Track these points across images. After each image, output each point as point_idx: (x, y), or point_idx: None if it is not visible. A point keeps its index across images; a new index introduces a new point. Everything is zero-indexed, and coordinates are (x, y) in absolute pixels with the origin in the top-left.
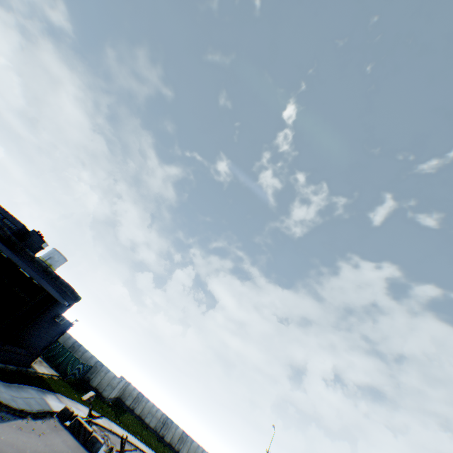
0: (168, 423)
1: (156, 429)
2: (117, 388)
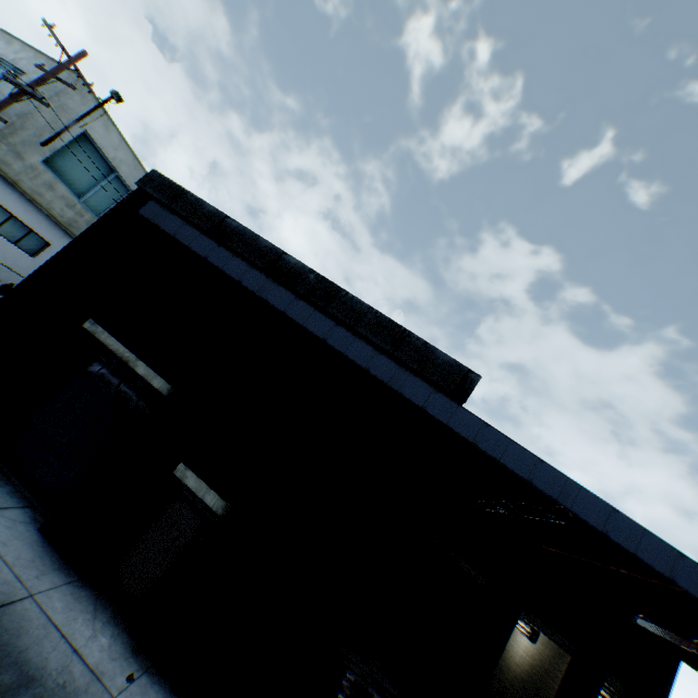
0: None
1: None
2: None
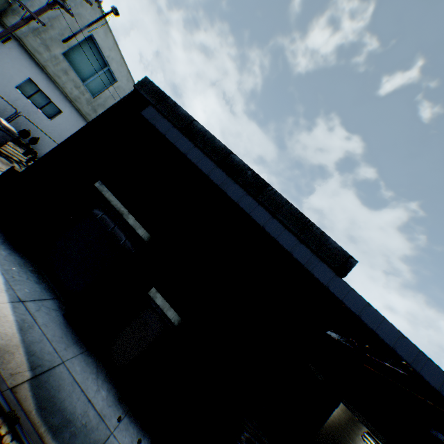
0: None
1: None
2: None
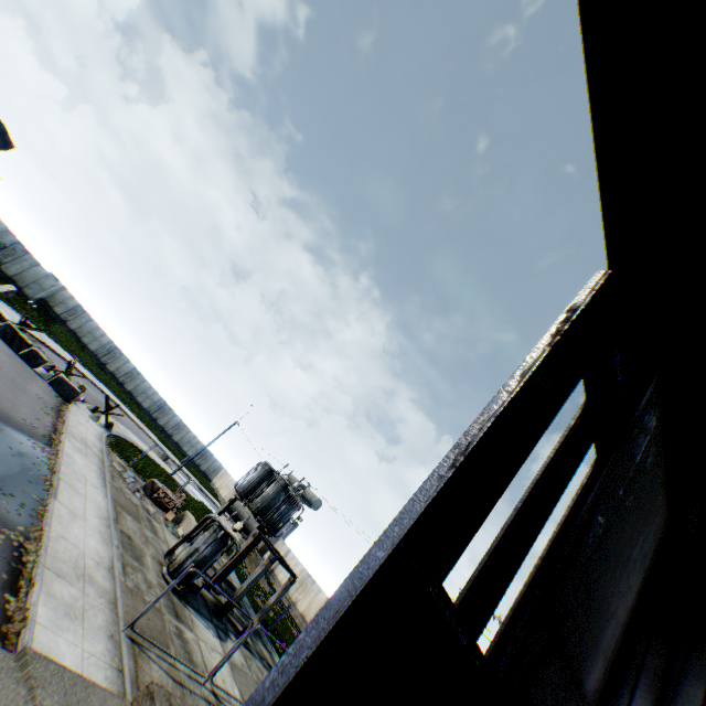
0: (116, 354)
1: (97, 354)
2: (49, 291)
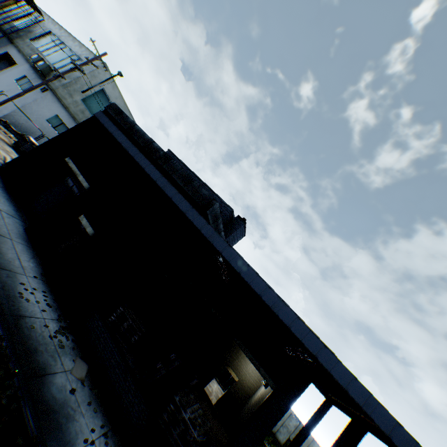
0: None
1: None
2: None
